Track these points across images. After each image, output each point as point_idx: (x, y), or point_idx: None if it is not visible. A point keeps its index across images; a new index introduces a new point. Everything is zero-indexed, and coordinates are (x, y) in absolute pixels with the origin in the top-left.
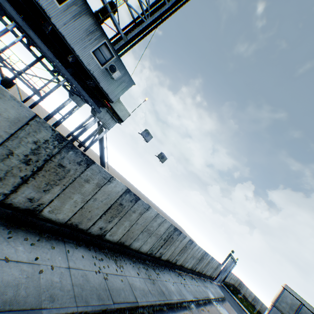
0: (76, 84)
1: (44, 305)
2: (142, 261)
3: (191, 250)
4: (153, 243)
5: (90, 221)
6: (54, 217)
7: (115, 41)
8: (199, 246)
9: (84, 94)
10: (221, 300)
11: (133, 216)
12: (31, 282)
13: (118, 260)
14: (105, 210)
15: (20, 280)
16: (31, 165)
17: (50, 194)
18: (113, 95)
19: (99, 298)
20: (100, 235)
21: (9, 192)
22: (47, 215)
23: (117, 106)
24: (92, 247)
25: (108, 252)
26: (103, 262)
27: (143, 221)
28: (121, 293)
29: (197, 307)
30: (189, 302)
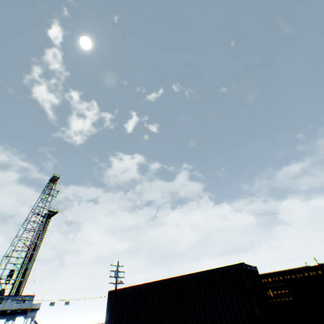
0: (14, 315)
1: None
2: None
3: None
4: None
5: None
6: None
7: (20, 281)
8: None
9: (18, 315)
10: None
11: None
12: None
13: None
14: None
15: None
16: None
17: None
18: (29, 306)
19: None
20: None
21: None
22: None
23: (34, 305)
24: None
25: None
26: None
27: None
28: None
29: None
30: None
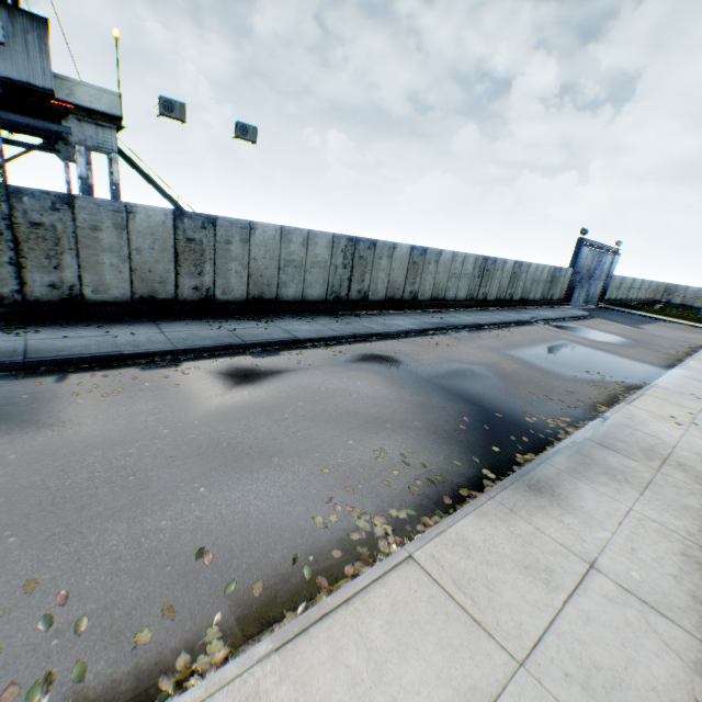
0: None
1: (126, 350)
2: (327, 314)
3: (438, 267)
4: (325, 280)
5: (166, 284)
6: (109, 298)
7: None
8: (453, 252)
9: (16, 119)
10: (569, 321)
11: (234, 250)
12: (104, 344)
13: (266, 320)
14: (173, 259)
15: (90, 344)
16: (3, 243)
17: (68, 269)
18: (40, 78)
19: (216, 341)
20: (206, 299)
21: (20, 288)
22: (97, 298)
23: (84, 97)
24: (207, 317)
25: (243, 317)
26: (231, 324)
27: (264, 251)
28: (264, 336)
29: (473, 332)
30: (447, 330)
